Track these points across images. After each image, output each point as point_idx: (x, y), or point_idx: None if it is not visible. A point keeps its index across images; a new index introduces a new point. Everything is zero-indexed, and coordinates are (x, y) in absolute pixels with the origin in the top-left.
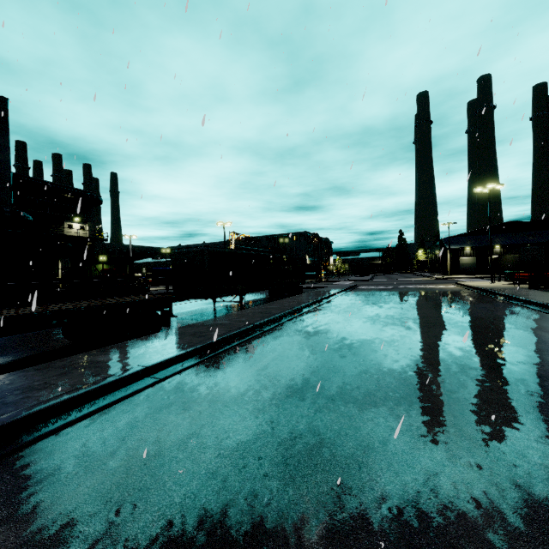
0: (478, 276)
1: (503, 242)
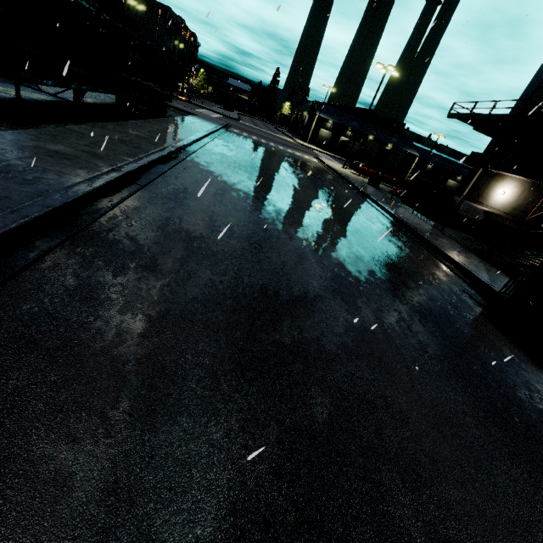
0: (329, 153)
1: (357, 128)
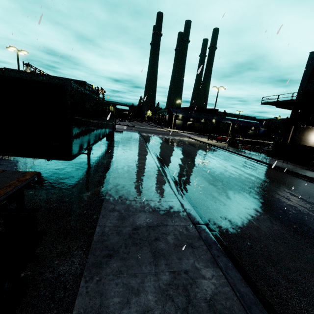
0: (187, 132)
1: (196, 116)
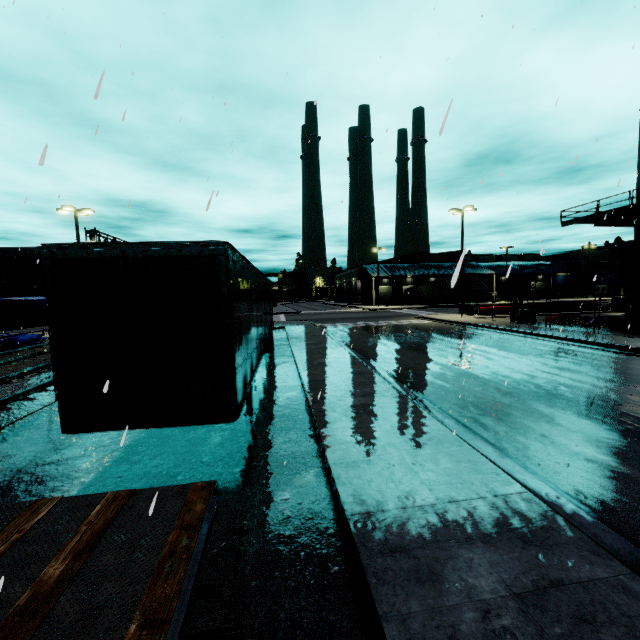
0: (407, 307)
1: (418, 272)
